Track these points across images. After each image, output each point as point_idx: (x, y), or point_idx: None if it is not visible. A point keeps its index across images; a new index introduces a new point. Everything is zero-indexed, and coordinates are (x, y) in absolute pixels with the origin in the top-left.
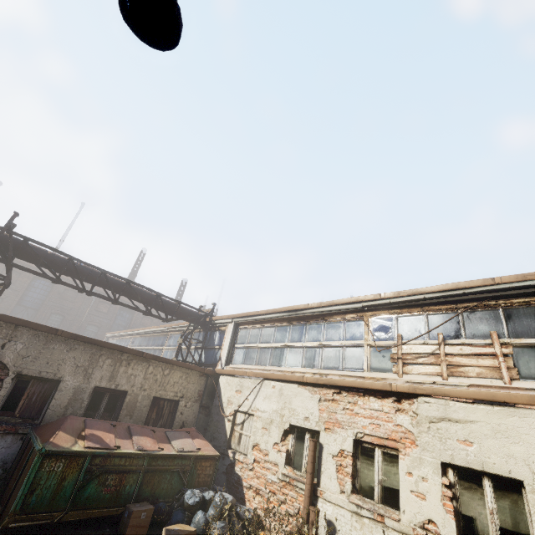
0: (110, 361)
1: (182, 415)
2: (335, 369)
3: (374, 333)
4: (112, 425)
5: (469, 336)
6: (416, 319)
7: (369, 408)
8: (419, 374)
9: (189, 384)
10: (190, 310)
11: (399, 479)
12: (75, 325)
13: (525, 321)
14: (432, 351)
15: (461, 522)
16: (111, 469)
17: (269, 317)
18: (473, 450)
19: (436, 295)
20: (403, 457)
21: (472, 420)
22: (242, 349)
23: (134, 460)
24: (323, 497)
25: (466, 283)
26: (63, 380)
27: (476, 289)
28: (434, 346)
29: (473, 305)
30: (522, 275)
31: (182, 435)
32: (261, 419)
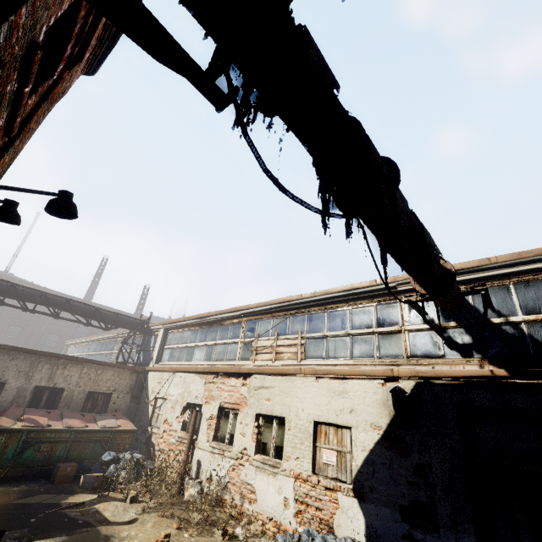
0: (48, 366)
1: (115, 404)
2: (222, 360)
3: (245, 333)
4: (47, 412)
5: (290, 333)
6: (268, 322)
7: (230, 385)
8: (262, 360)
9: (121, 380)
10: (129, 319)
11: (236, 427)
12: (35, 335)
13: (315, 322)
14: (271, 344)
15: (261, 446)
16: (44, 440)
17: (187, 323)
18: (270, 403)
19: (277, 306)
20: (240, 414)
21: (273, 386)
22: (169, 350)
23: (62, 434)
24: (197, 446)
25: (290, 298)
26: (8, 382)
27: (295, 302)
28: (272, 341)
29: (295, 312)
30: (314, 293)
31: (108, 418)
32: (171, 401)
